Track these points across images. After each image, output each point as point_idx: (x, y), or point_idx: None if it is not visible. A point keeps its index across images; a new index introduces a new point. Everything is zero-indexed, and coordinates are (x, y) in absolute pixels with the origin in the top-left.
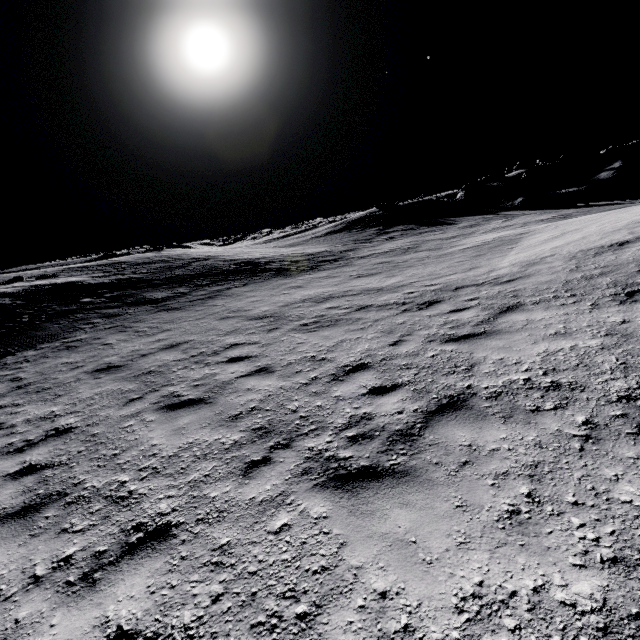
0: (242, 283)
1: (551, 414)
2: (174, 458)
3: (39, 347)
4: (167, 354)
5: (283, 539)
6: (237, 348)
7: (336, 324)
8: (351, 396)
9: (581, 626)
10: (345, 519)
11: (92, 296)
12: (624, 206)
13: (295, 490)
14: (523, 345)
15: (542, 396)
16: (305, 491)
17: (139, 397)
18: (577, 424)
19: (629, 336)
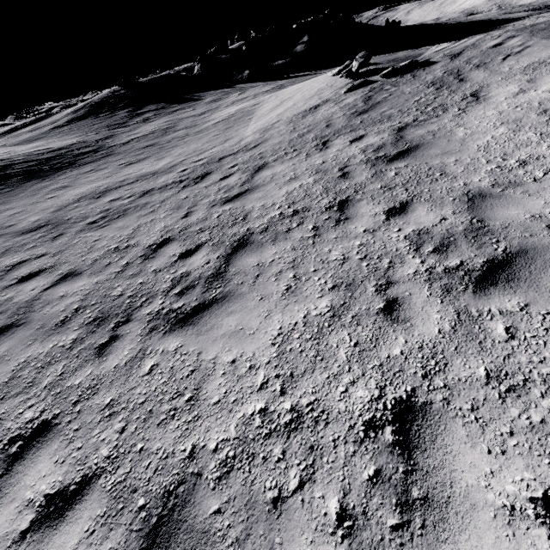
0: None
1: (296, 230)
2: (13, 381)
3: None
4: None
5: (156, 373)
6: (23, 266)
7: (126, 214)
8: (166, 266)
9: (324, 320)
10: (195, 340)
11: None
12: (314, 76)
13: (150, 343)
14: (274, 192)
15: (290, 221)
16: (158, 340)
17: None
18: (310, 230)
19: (326, 171)
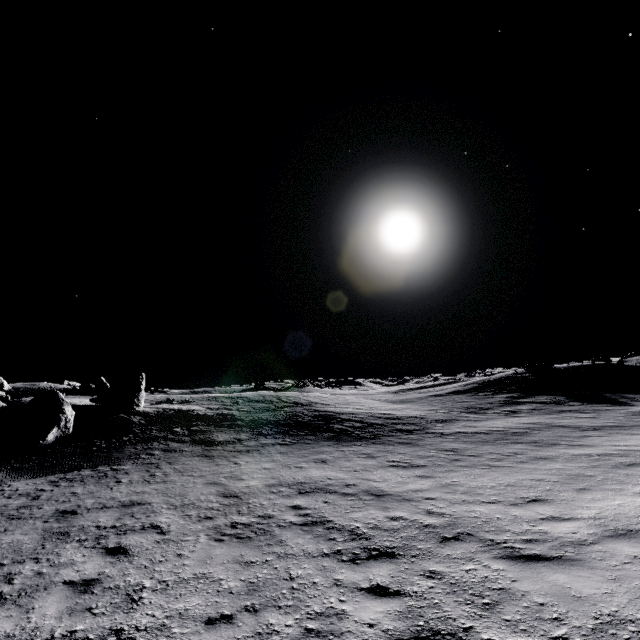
0: (292, 440)
1: None
2: None
3: (98, 468)
4: (111, 514)
5: None
6: (145, 532)
7: (250, 539)
8: None
9: None
10: None
11: (185, 426)
12: None
13: None
14: None
15: None
16: None
17: (4, 564)
18: None
19: None
